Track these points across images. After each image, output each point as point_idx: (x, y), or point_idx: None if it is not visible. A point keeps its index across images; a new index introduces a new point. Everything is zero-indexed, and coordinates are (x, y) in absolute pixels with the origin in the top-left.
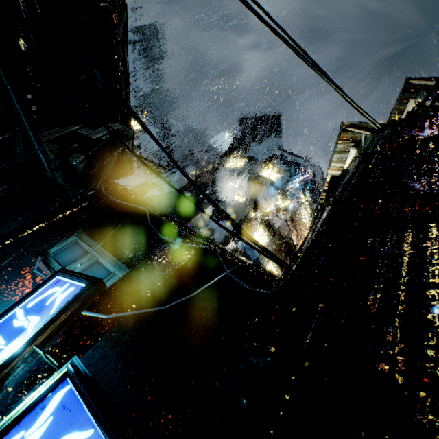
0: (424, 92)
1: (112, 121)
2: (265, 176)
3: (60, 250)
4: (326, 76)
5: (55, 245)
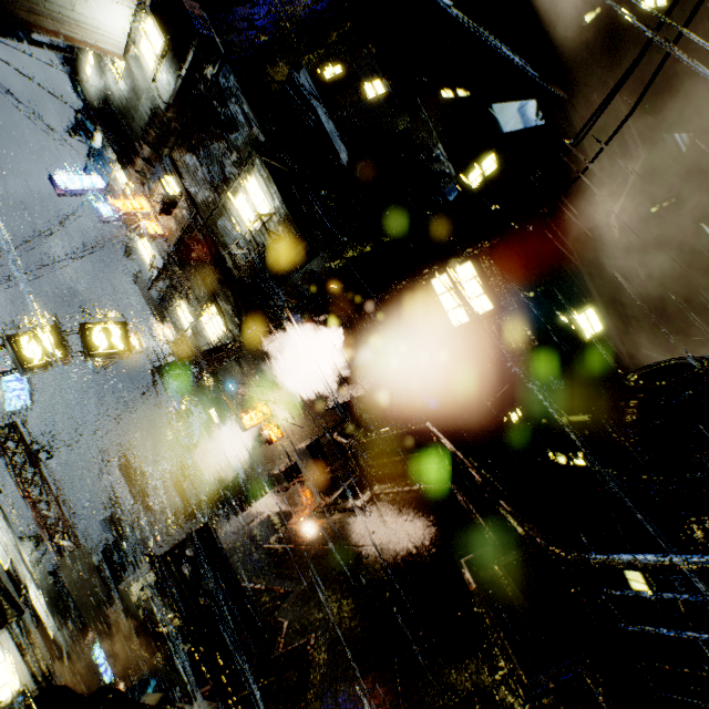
0: None
1: None
2: None
3: None
4: None
5: None
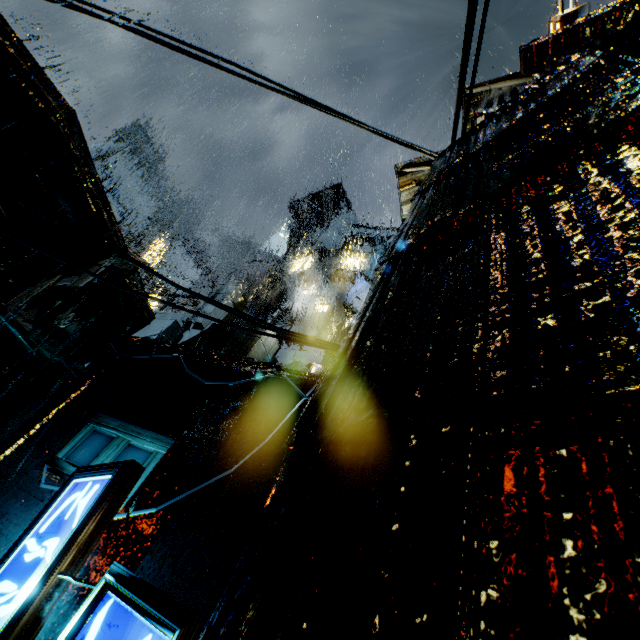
0: (485, 100)
1: (102, 258)
2: (347, 268)
3: (74, 448)
4: (346, 118)
5: (65, 445)
